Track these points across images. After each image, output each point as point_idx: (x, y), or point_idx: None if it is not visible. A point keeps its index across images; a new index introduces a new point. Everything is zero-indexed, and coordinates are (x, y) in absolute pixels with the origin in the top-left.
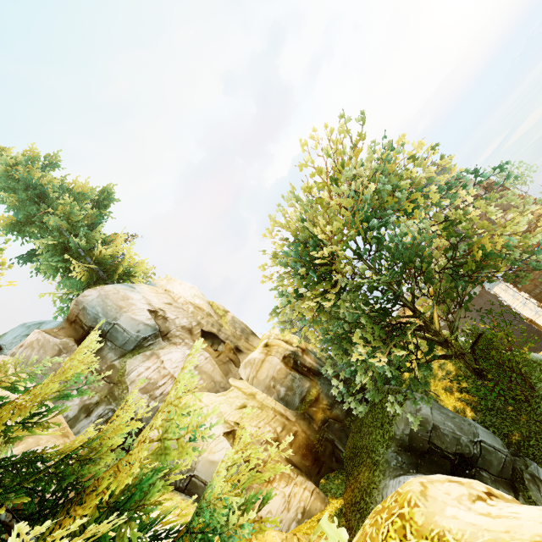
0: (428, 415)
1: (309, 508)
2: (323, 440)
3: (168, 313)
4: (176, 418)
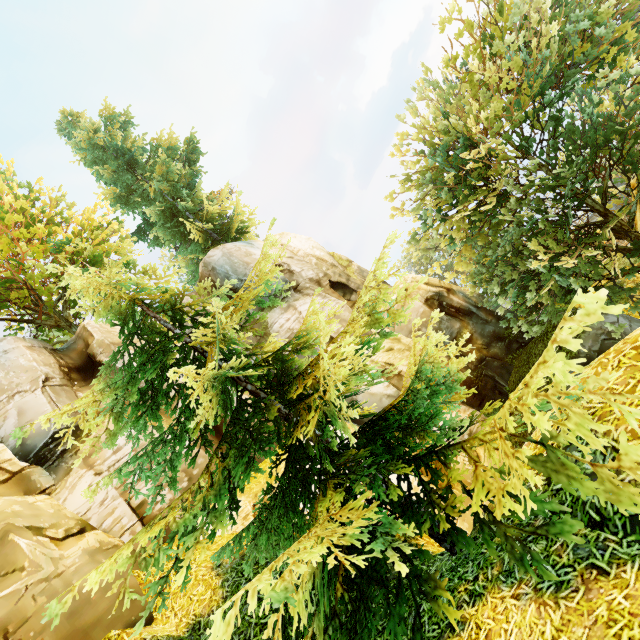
0: (626, 328)
1: (475, 431)
2: (483, 376)
3: (292, 267)
4: (383, 292)
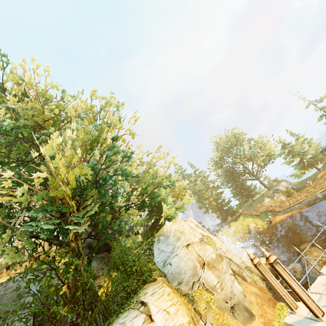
0: None
1: None
2: None
3: None
4: None
